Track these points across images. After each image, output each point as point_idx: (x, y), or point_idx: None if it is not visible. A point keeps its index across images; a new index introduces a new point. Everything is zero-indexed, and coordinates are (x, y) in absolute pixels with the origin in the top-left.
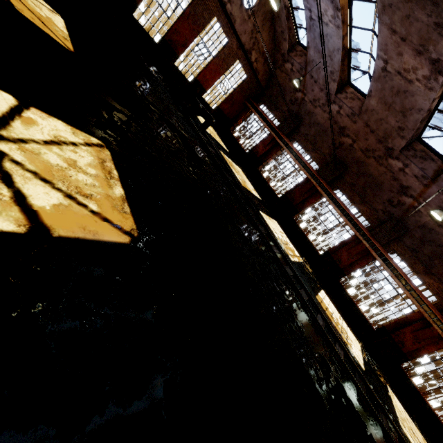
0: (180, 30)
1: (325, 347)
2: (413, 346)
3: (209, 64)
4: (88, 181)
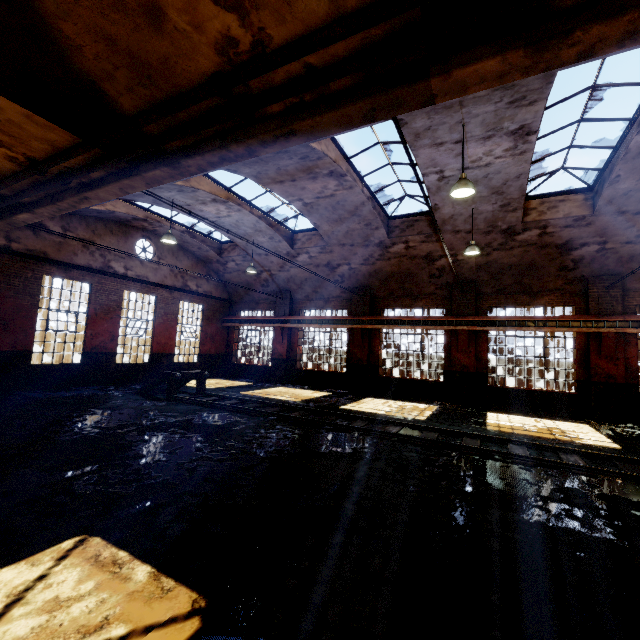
0: (97, 330)
1: (553, 474)
2: (619, 368)
3: (154, 330)
4: (90, 605)
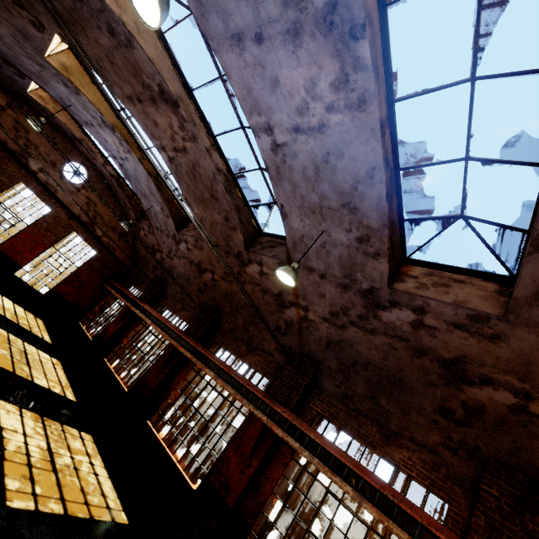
0: None
1: None
2: None
3: (21, 232)
4: None
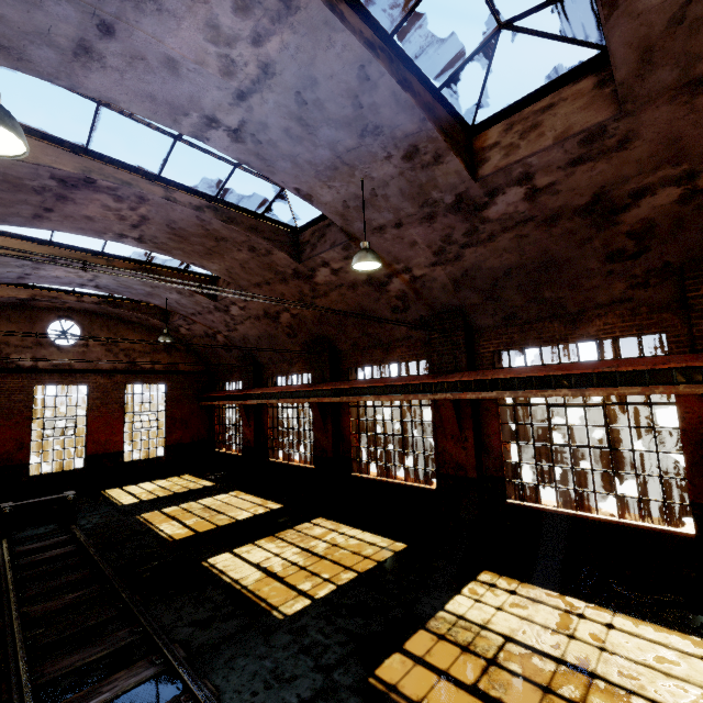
0: None
1: None
2: None
3: (88, 427)
4: None
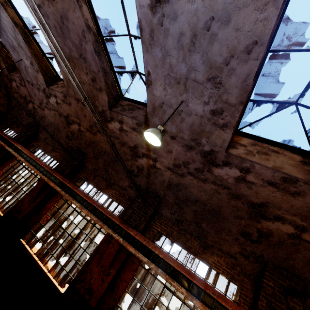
0: None
1: None
2: None
3: None
4: None
